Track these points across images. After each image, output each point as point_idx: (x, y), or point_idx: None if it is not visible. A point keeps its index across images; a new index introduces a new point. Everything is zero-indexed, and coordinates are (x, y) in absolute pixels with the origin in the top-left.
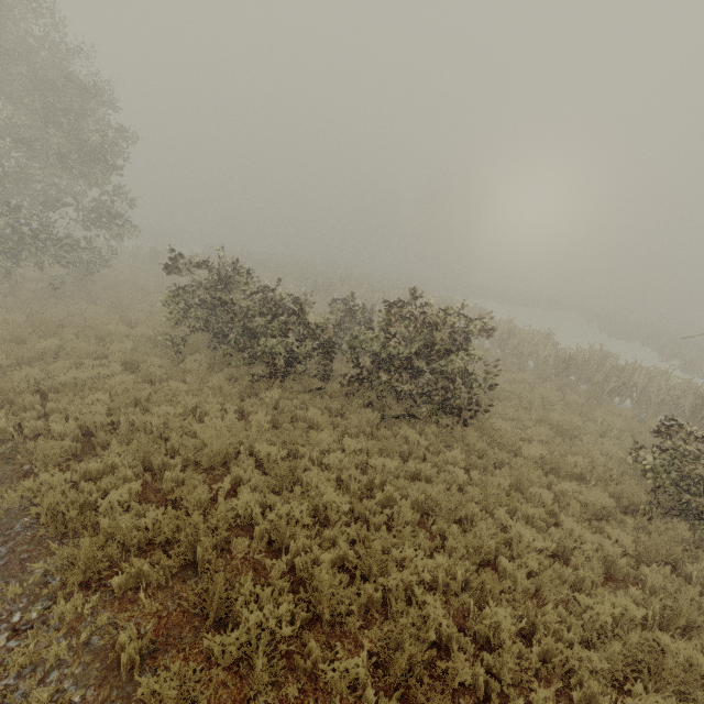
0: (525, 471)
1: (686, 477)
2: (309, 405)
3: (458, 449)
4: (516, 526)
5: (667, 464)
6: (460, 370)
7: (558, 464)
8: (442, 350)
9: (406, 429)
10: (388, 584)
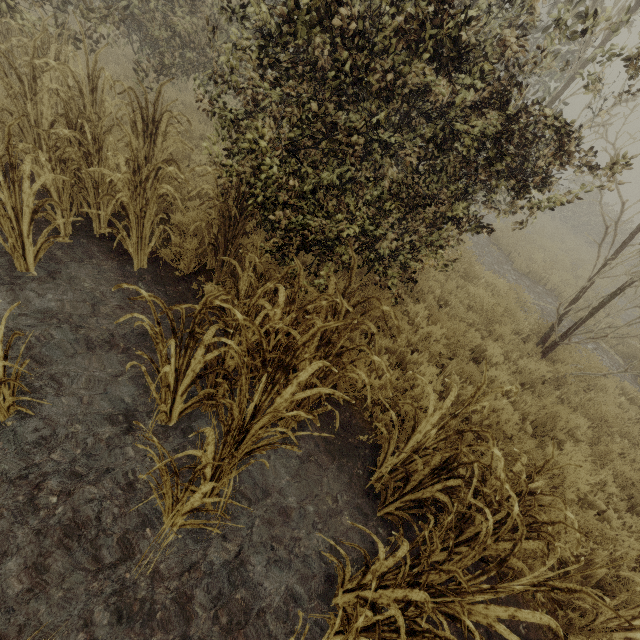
0: None
1: None
2: None
3: None
4: None
5: None
6: None
7: None
8: None
9: None
10: None
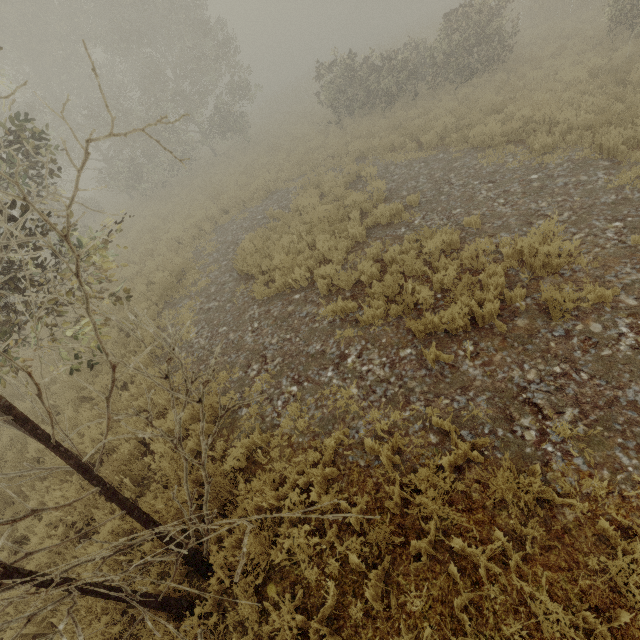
0: (538, 60)
1: (626, 5)
2: (416, 104)
3: (501, 73)
4: (530, 74)
5: (614, 5)
6: (492, 30)
7: (559, 49)
8: (479, 26)
9: (471, 83)
10: (480, 105)
